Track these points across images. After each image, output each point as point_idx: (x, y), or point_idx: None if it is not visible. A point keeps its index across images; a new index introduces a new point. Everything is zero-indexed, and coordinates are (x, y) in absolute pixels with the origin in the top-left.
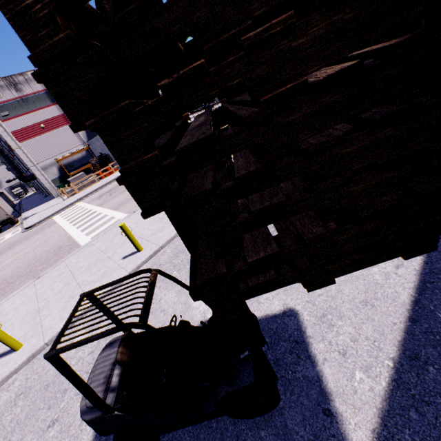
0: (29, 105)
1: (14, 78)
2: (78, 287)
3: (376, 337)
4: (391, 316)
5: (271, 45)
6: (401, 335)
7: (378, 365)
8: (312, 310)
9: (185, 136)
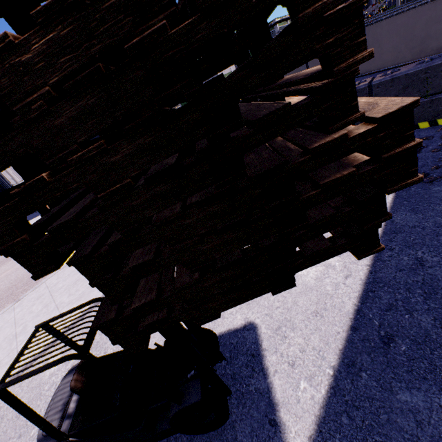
0: None
1: None
2: (56, 309)
3: (321, 347)
4: (336, 326)
5: (95, 161)
6: (342, 343)
7: (320, 374)
8: (269, 323)
9: (77, 204)
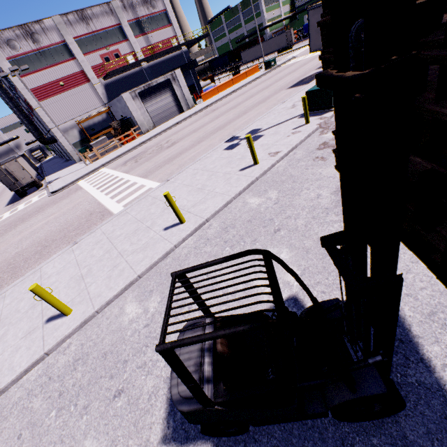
0: (47, 59)
1: (30, 26)
2: (120, 256)
3: None
4: None
5: None
6: None
7: None
8: (415, 305)
9: None
